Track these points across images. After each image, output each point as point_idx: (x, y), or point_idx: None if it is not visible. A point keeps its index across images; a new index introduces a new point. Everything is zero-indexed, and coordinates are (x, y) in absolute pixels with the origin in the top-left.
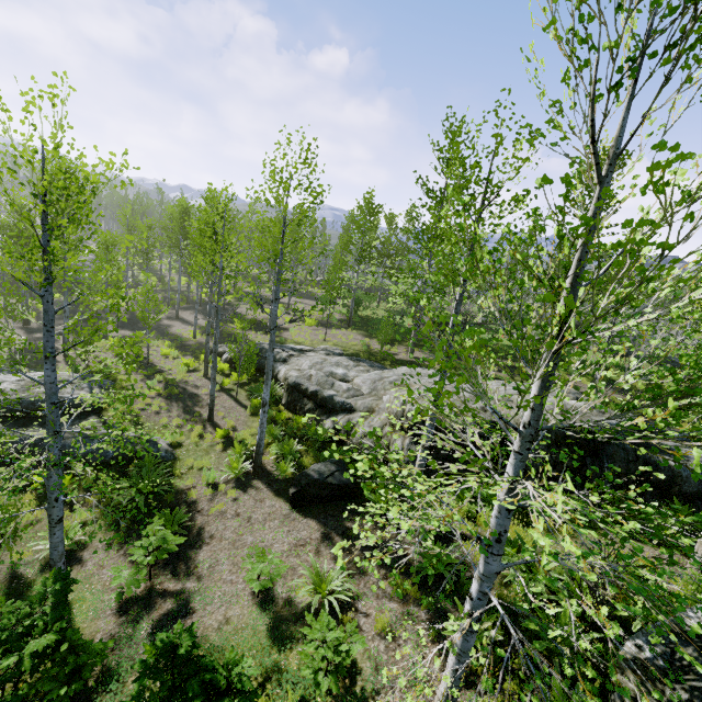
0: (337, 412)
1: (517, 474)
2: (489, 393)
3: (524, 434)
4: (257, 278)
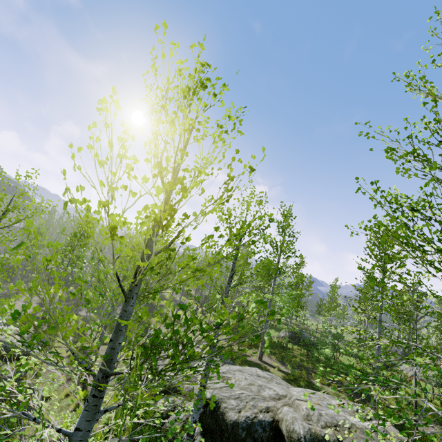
0: (169, 394)
1: (78, 425)
2: (288, 397)
3: (95, 378)
4: (188, 292)
